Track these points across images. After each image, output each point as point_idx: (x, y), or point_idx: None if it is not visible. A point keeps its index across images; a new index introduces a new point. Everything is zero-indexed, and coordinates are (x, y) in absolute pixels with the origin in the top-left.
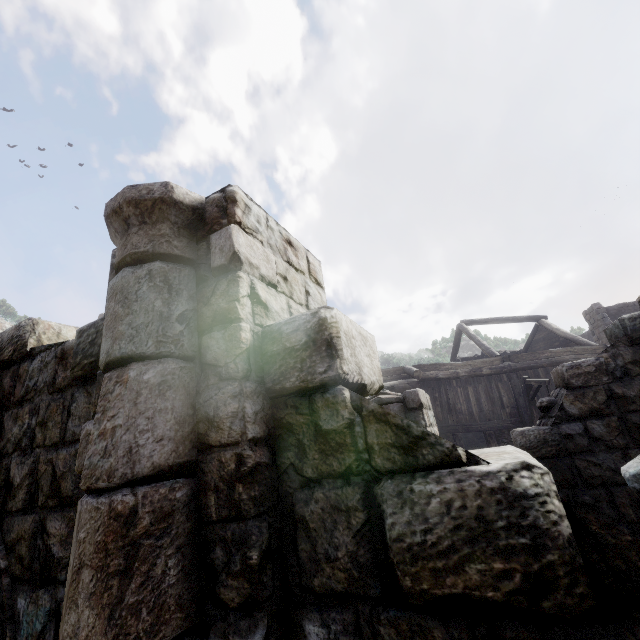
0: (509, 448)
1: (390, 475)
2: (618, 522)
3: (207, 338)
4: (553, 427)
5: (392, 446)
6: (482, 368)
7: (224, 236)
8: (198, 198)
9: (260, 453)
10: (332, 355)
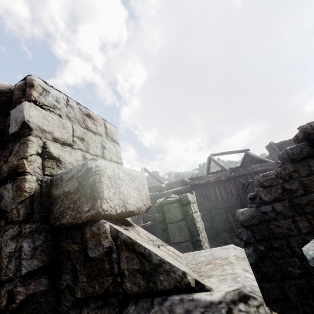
0: (231, 251)
1: (135, 299)
2: (293, 256)
3: (2, 189)
4: (257, 208)
5: (137, 272)
6: (221, 177)
7: (18, 110)
8: (7, 85)
9: (36, 284)
10: (94, 197)
